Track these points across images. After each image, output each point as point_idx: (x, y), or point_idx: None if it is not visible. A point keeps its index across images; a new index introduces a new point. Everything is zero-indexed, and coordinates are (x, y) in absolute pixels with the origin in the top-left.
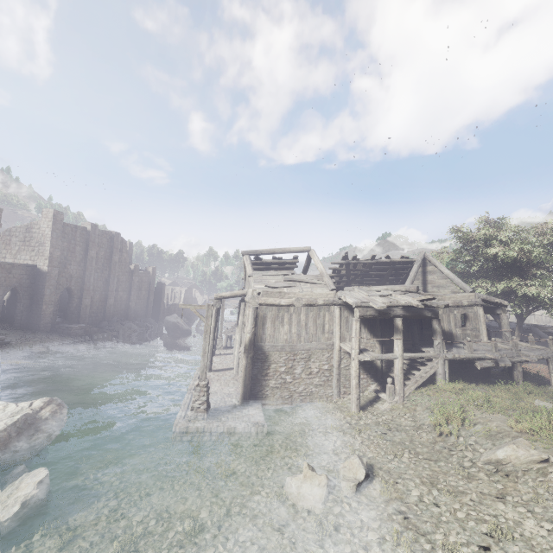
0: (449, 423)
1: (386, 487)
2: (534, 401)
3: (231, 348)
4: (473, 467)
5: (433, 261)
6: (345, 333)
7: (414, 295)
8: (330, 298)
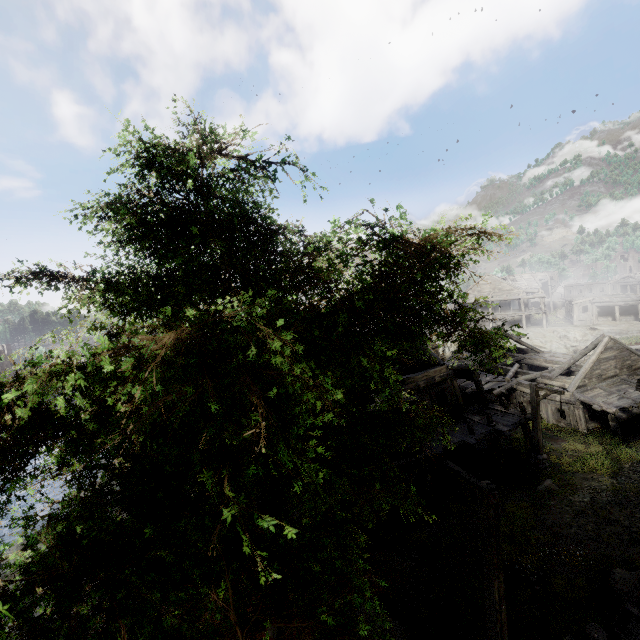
0: None
1: None
2: None
3: None
4: None
5: None
6: None
7: None
8: None
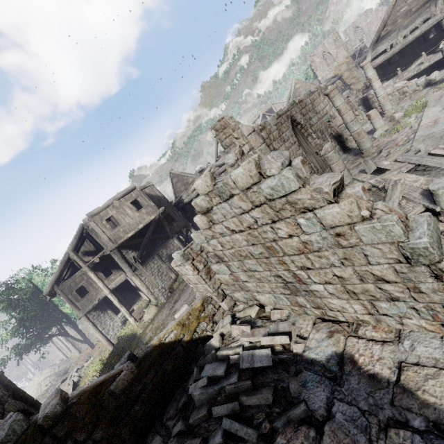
0: None
1: None
2: None
3: None
4: None
5: None
6: None
7: None
8: None
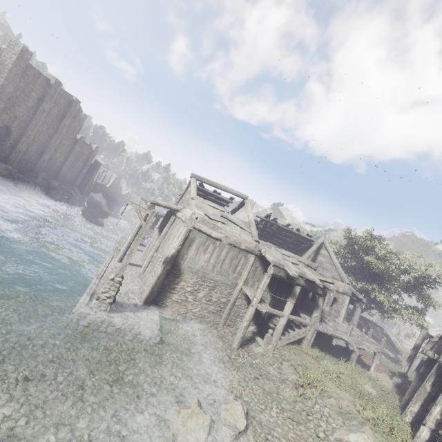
0: (309, 387)
1: (258, 441)
2: (364, 384)
3: (141, 245)
4: (327, 439)
5: (328, 248)
6: (249, 279)
7: (313, 272)
8: (251, 247)
